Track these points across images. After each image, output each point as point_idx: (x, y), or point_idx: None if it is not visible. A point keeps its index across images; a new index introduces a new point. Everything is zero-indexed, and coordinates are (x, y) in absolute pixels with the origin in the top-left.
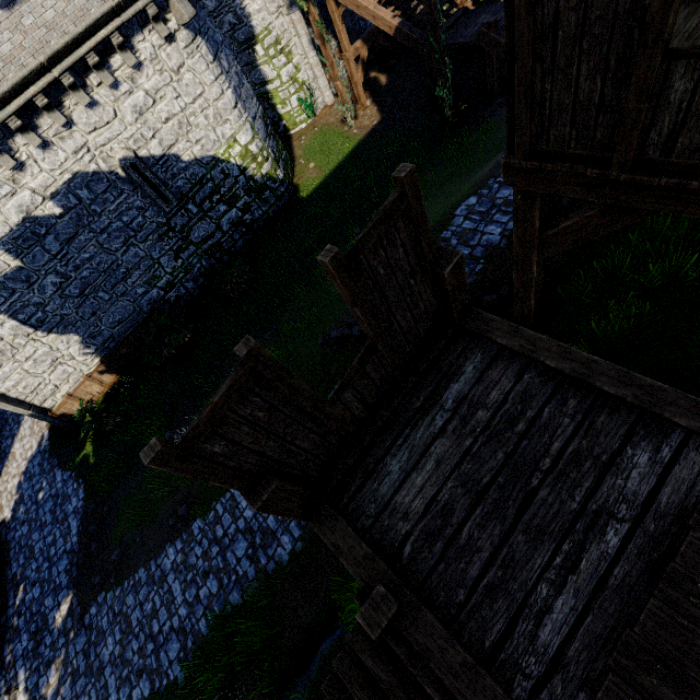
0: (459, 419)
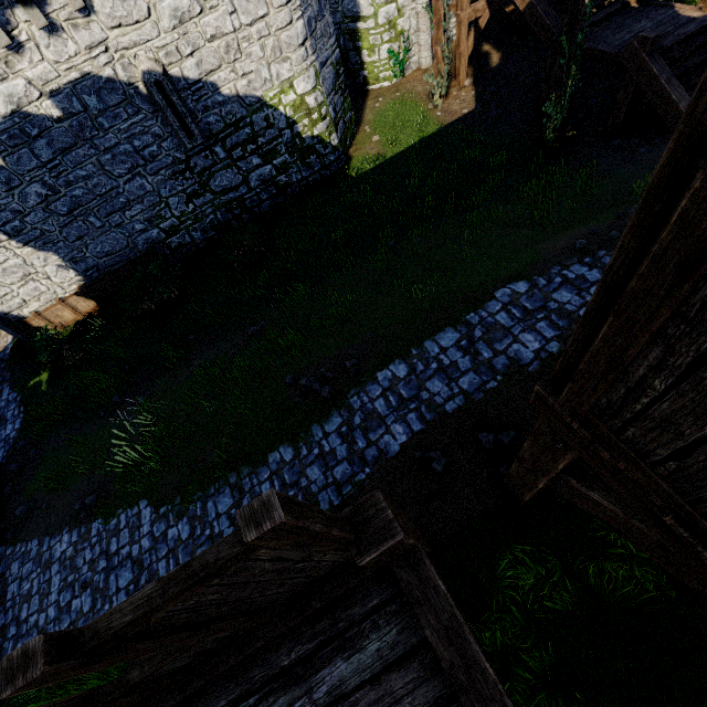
0: None
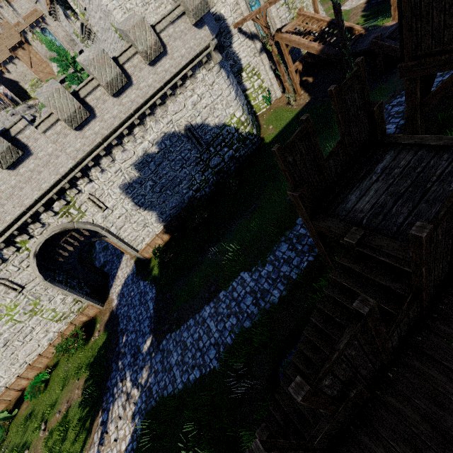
0: (385, 175)
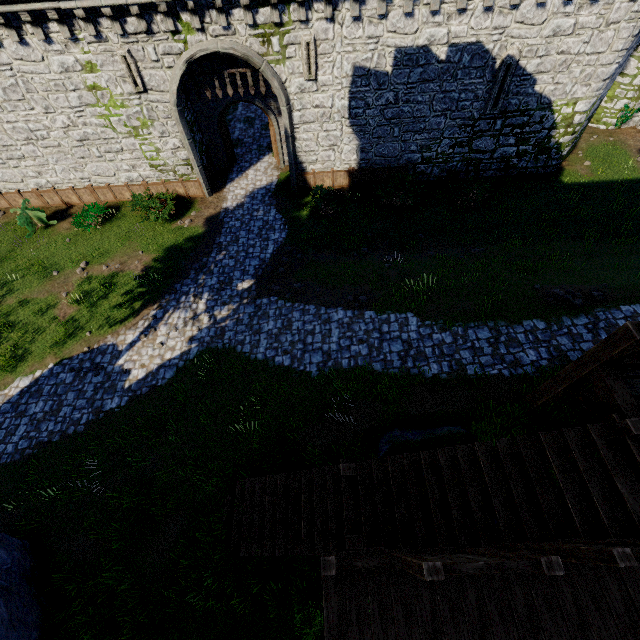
0: None
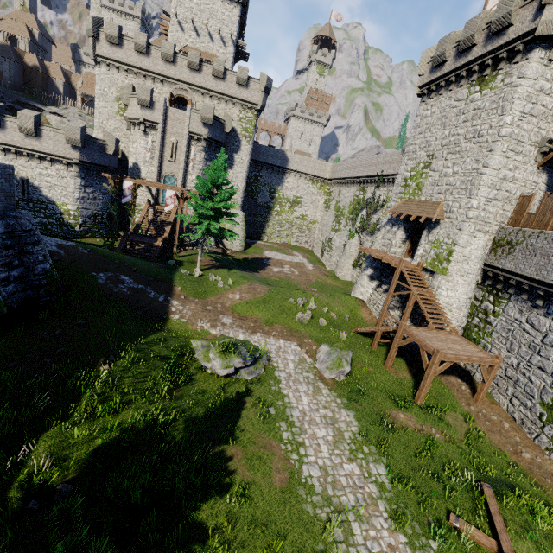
0: None
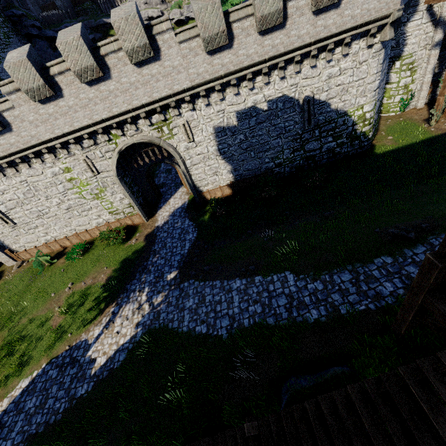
0: None
